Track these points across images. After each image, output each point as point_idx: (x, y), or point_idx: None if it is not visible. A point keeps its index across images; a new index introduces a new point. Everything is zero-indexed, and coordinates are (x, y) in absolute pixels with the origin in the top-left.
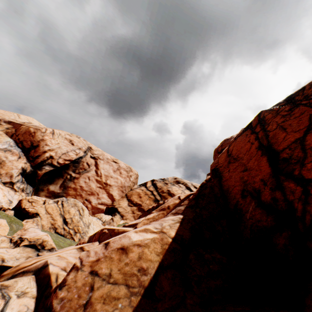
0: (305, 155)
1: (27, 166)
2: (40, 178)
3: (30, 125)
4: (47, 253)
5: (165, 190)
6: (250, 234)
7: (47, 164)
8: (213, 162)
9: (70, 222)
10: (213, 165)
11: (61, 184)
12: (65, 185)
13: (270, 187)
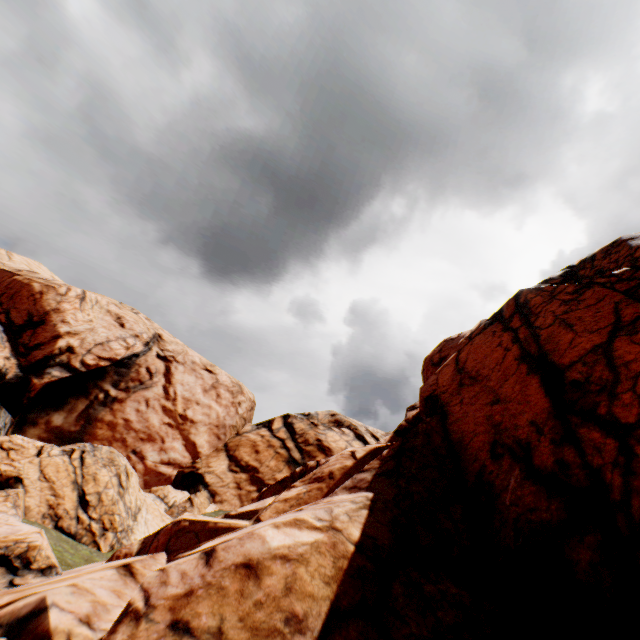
0: (617, 377)
1: (8, 366)
2: (35, 395)
3: (35, 277)
4: (34, 580)
5: (311, 438)
6: (515, 538)
7: (58, 364)
8: (426, 382)
9: (96, 503)
10: (426, 389)
11: (81, 411)
12: (91, 414)
13: (552, 438)
